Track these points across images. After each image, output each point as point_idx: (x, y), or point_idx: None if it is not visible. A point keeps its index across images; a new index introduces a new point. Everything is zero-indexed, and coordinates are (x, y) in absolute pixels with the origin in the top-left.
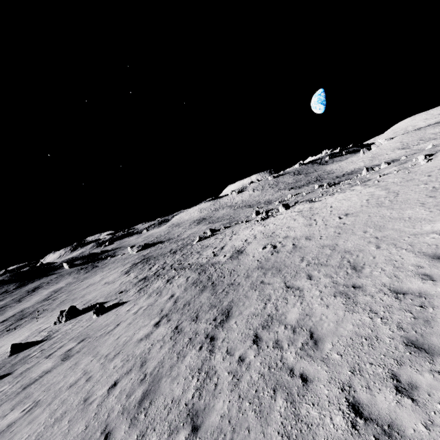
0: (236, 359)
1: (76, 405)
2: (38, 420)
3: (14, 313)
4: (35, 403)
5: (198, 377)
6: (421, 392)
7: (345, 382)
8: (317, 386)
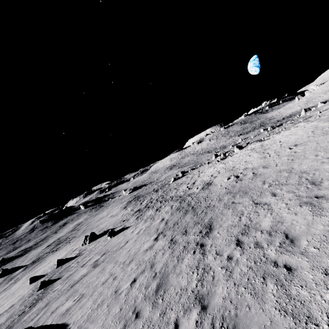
0: (225, 258)
1: (110, 295)
2: (86, 306)
3: (53, 240)
4: (81, 295)
5: (197, 272)
6: None
7: (327, 268)
8: (302, 272)
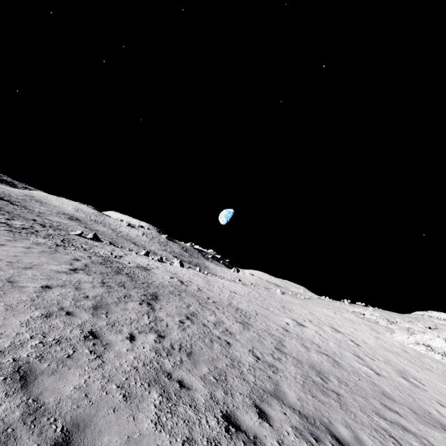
0: (177, 320)
1: None
2: None
3: None
4: None
5: (148, 316)
6: (283, 361)
7: (250, 349)
8: (236, 346)
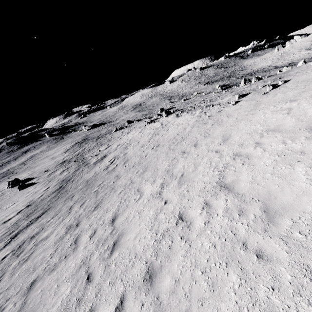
0: (3, 257)
1: None
2: None
3: (5, 170)
4: None
5: None
6: None
7: None
8: None
